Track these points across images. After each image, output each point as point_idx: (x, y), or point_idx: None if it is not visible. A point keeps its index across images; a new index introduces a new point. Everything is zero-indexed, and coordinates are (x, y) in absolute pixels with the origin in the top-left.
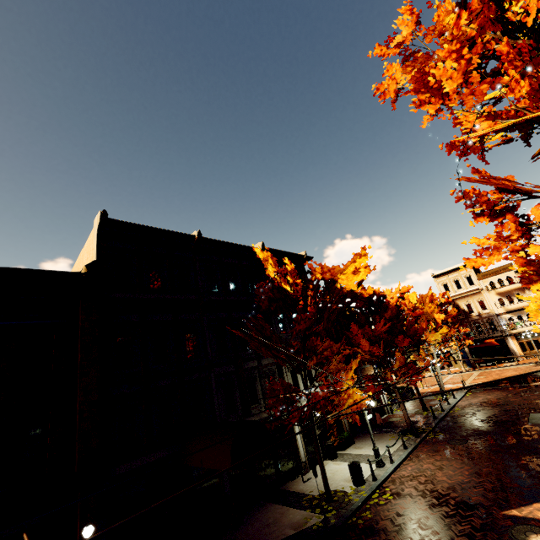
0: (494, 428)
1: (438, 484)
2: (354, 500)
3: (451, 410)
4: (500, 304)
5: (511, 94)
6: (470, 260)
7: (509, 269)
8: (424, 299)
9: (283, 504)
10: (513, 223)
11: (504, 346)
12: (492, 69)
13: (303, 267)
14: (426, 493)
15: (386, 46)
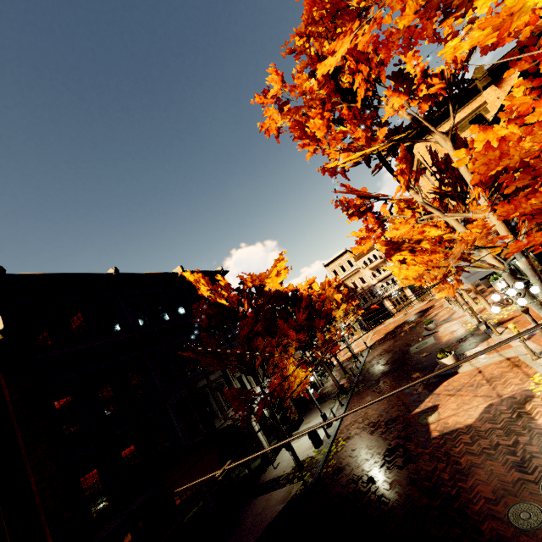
0: (392, 366)
1: (371, 418)
2: (320, 458)
3: (363, 366)
4: (374, 276)
5: (353, 135)
6: (354, 248)
7: (373, 249)
8: (324, 285)
9: (265, 493)
10: (372, 218)
11: (383, 307)
12: (337, 116)
13: None
14: (366, 427)
15: (263, 96)
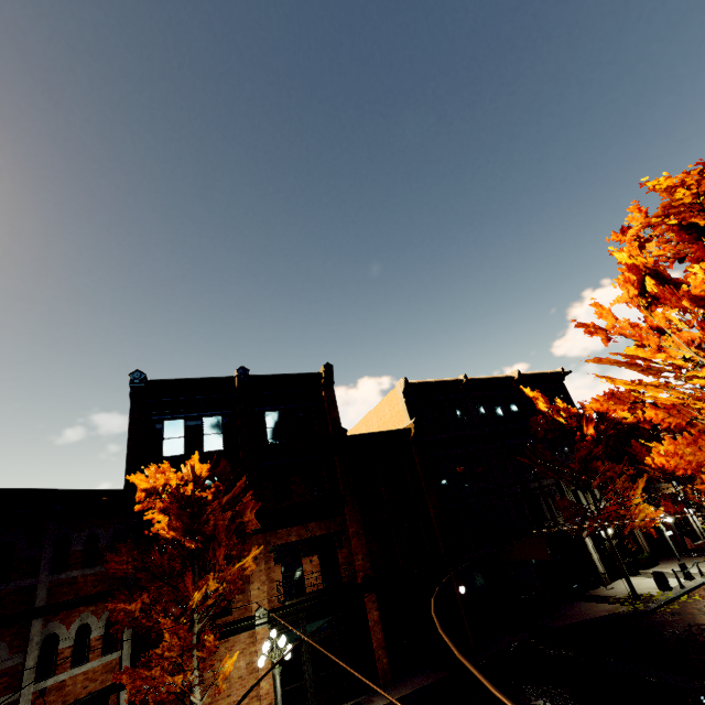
0: None
1: None
2: (661, 598)
3: None
4: None
5: None
6: None
7: None
8: None
9: (591, 602)
10: None
11: None
12: None
13: (561, 383)
14: None
15: (621, 234)
